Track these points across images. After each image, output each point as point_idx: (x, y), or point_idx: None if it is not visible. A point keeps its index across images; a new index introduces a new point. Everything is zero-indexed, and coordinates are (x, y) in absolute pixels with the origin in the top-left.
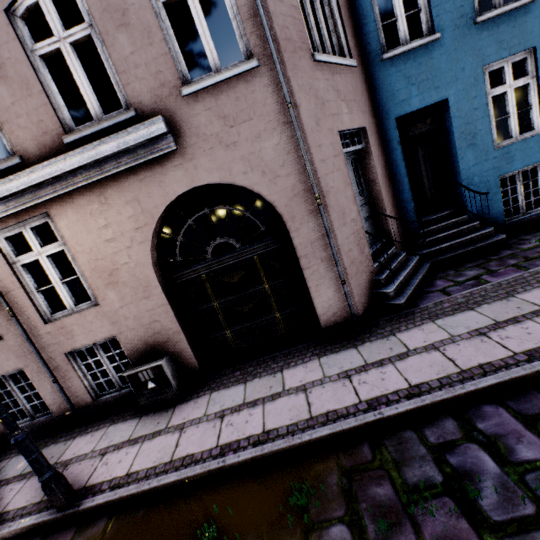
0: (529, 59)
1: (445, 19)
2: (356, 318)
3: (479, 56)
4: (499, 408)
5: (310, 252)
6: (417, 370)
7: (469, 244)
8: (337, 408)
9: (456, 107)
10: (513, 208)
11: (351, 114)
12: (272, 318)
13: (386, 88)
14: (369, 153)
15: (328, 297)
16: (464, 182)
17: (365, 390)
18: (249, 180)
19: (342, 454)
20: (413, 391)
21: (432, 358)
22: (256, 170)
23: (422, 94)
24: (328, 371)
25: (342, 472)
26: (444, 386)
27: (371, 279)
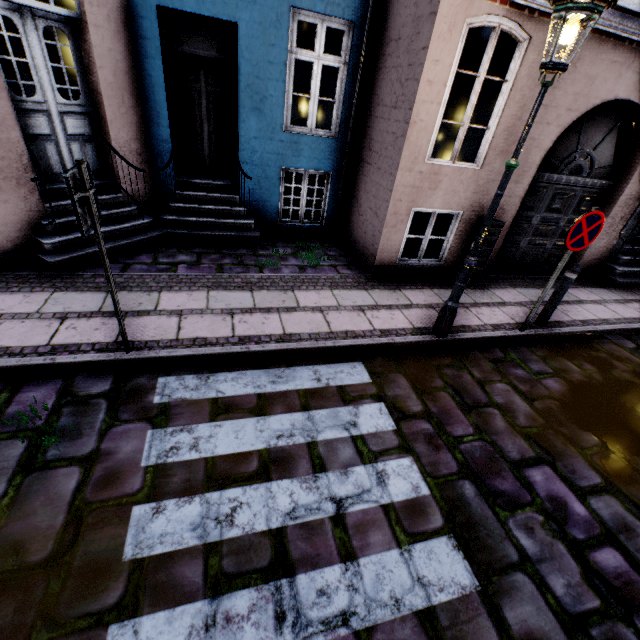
0: (347, 36)
1: None
2: None
3: None
4: None
5: None
6: None
7: (224, 229)
8: None
9: (247, 44)
10: None
11: None
12: None
13: None
14: (88, 35)
15: None
16: (241, 154)
17: None
18: None
19: None
20: None
21: None
22: None
23: None
24: None
25: None
26: None
27: (31, 219)
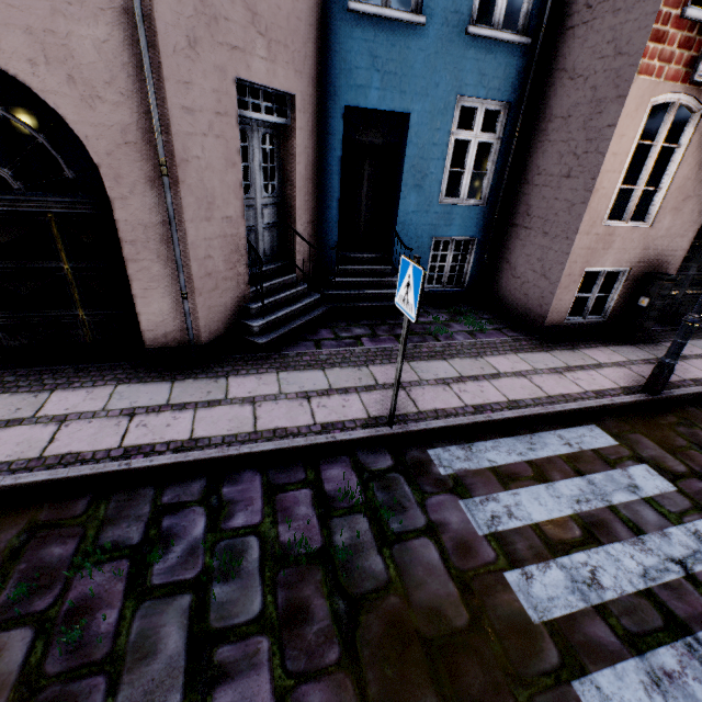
0: (502, 115)
1: (438, 3)
2: (196, 347)
3: (458, 80)
4: (258, 475)
5: (142, 240)
6: (213, 423)
7: (380, 299)
8: (83, 451)
9: (416, 131)
10: (449, 278)
11: (272, 63)
12: (72, 316)
13: (344, 55)
14: (293, 137)
15: (161, 310)
16: (399, 228)
17: (138, 434)
18: (40, 80)
19: (49, 506)
20: (188, 445)
21: (240, 412)
22: (57, 68)
23: (384, 91)
24: (114, 404)
25: (29, 526)
26: (223, 445)
27: (240, 304)
